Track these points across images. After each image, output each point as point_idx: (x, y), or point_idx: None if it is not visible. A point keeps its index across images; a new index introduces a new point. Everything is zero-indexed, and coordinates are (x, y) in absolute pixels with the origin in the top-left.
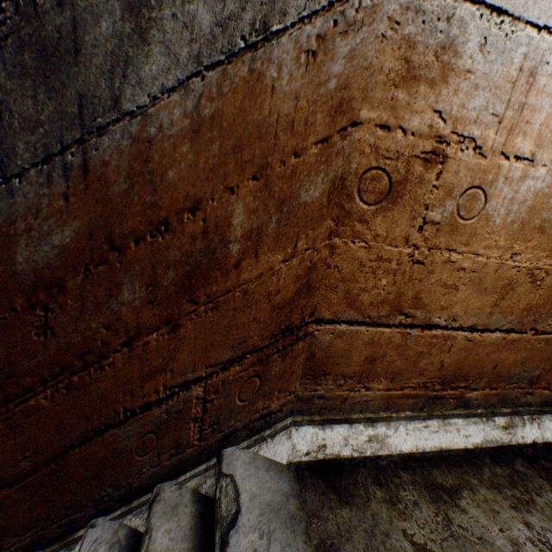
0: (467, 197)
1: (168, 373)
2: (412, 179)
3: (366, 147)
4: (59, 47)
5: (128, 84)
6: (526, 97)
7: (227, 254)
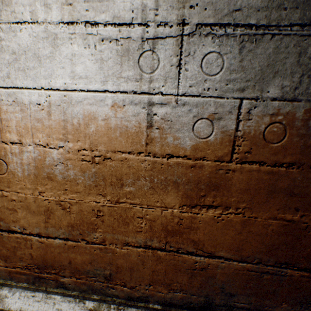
0: None
1: None
2: None
3: None
4: None
5: None
6: (1, 115)
7: None
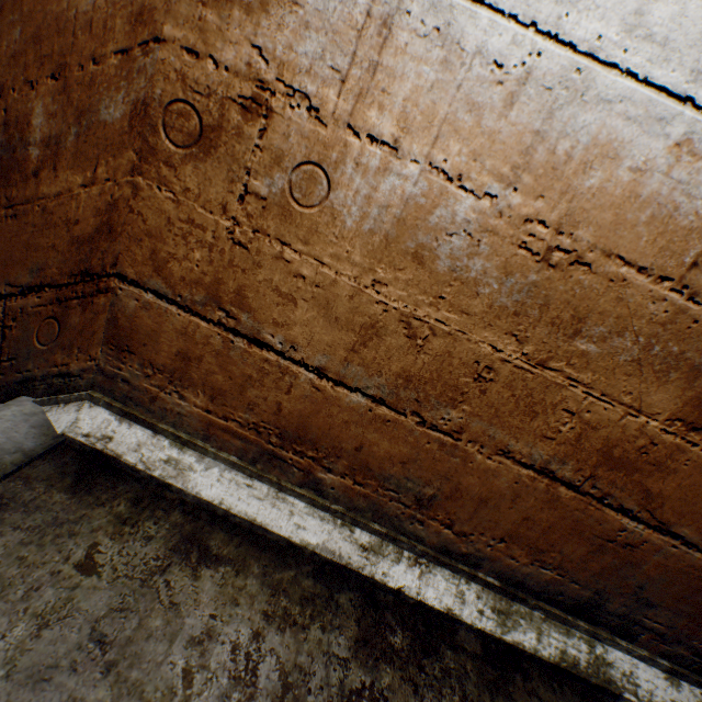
0: (304, 176)
1: None
2: (230, 129)
3: (173, 73)
4: None
5: None
6: (381, 54)
7: (28, 157)
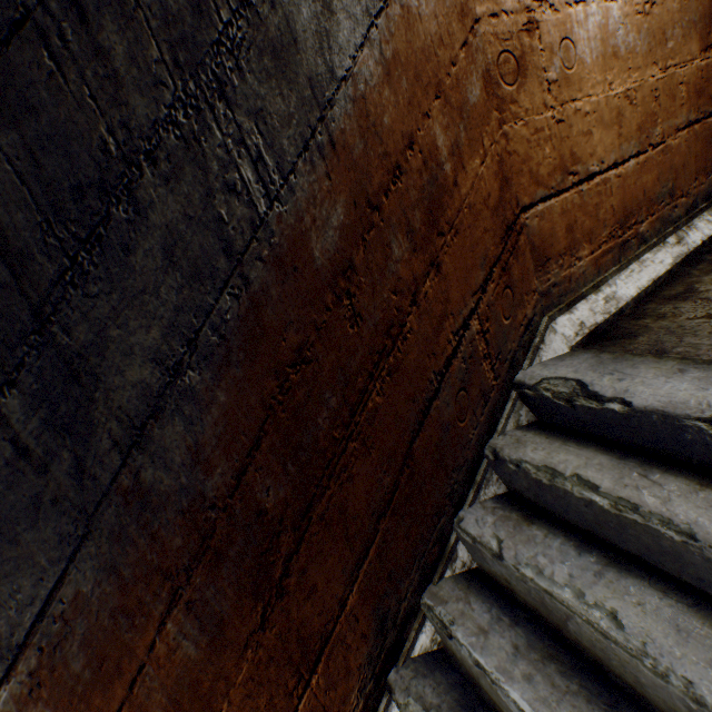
0: (563, 51)
1: (450, 319)
2: (526, 52)
3: (490, 38)
4: (282, 44)
5: (333, 54)
6: None
7: (444, 176)
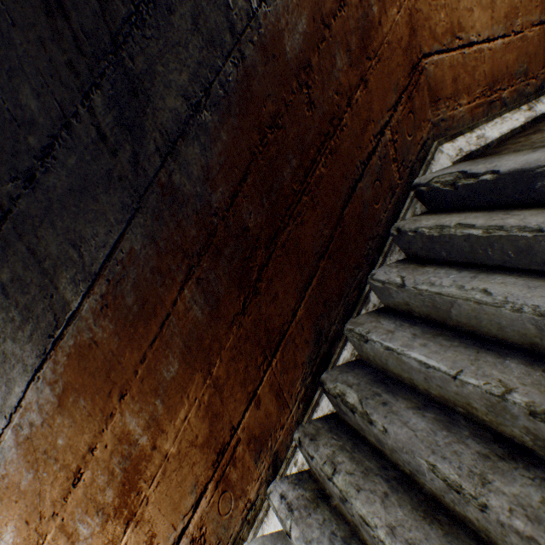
0: None
1: (371, 125)
2: None
3: None
4: None
5: None
6: None
7: (373, 16)
